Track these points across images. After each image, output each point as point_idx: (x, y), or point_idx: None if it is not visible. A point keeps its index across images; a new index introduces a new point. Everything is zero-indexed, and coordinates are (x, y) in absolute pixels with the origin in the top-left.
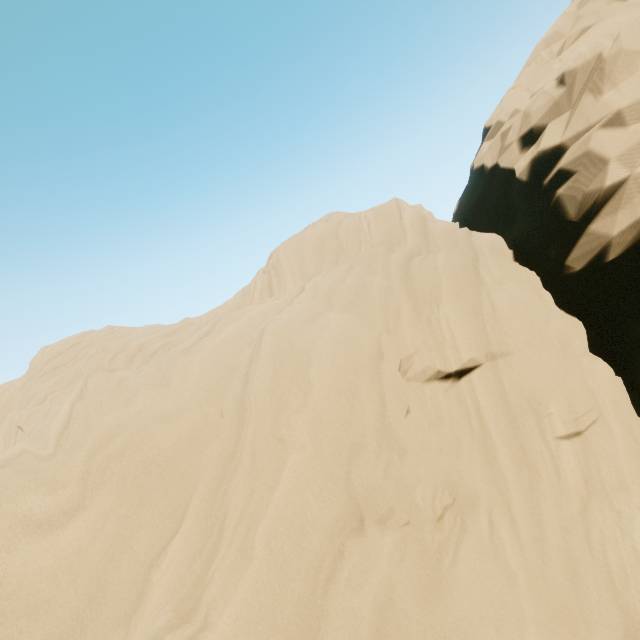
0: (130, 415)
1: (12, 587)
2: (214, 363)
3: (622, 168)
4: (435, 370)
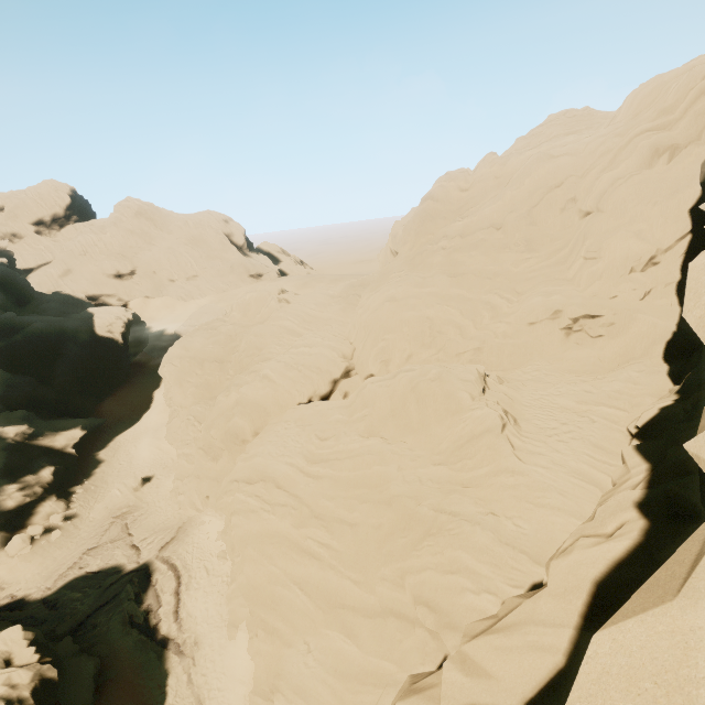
0: (489, 172)
1: (452, 198)
2: (521, 163)
3: None
4: (580, 205)
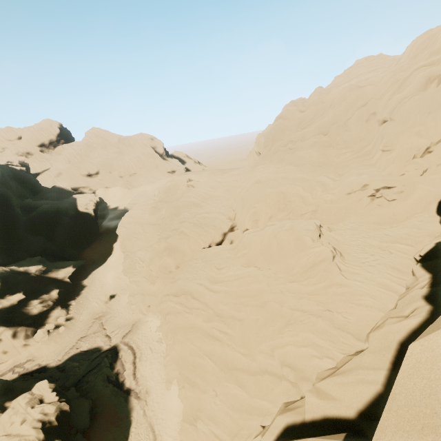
0: (318, 99)
1: (294, 117)
2: (339, 92)
3: None
4: (379, 117)
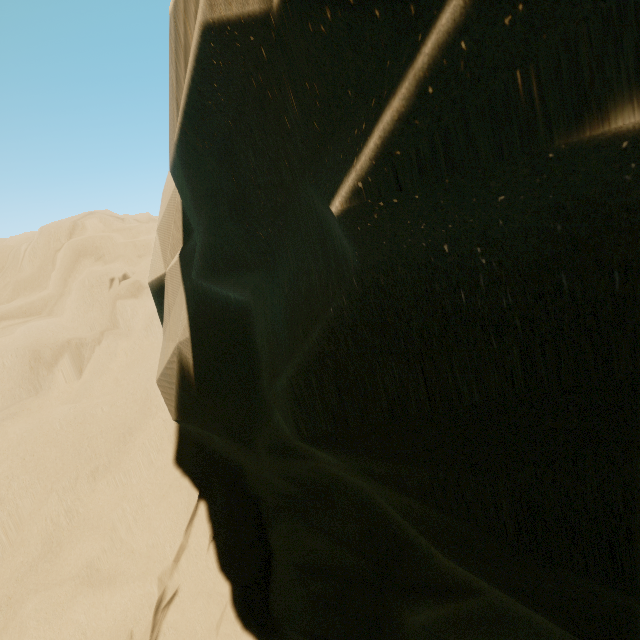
0: None
1: None
2: None
3: (160, 258)
4: None
